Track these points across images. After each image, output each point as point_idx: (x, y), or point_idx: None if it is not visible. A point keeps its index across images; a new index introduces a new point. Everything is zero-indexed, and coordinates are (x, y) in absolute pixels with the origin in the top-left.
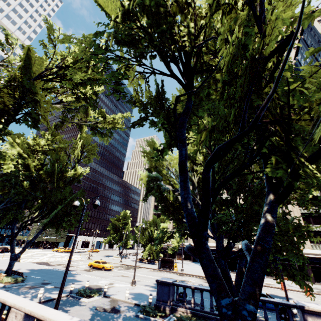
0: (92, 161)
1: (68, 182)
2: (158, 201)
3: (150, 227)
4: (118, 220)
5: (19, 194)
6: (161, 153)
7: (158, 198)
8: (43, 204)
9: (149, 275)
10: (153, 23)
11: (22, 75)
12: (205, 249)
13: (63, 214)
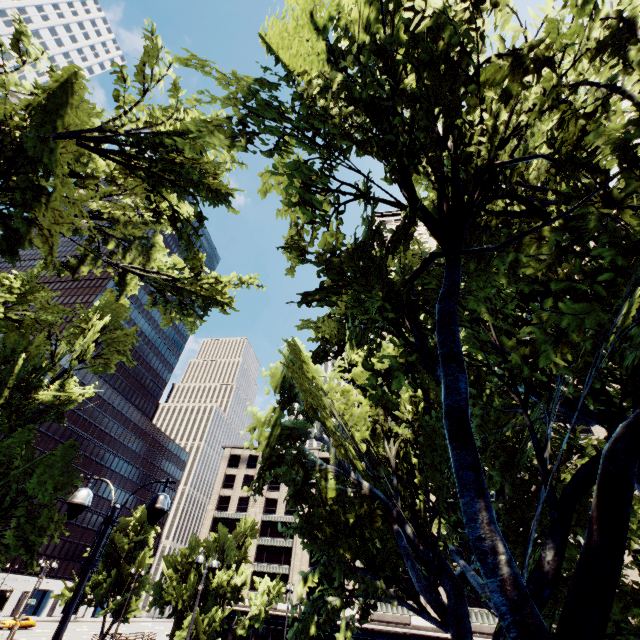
0: (112, 370)
1: (31, 415)
2: (294, 502)
3: (208, 558)
4: (121, 532)
5: None
6: (385, 378)
7: (293, 493)
8: None
9: None
10: (420, 95)
11: (25, 120)
12: None
13: None
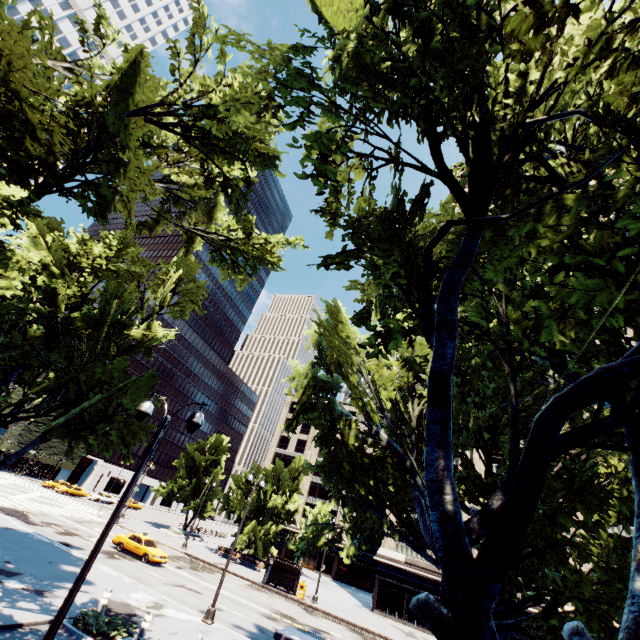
0: (187, 317)
1: (127, 348)
2: (320, 442)
3: (266, 483)
4: (200, 451)
5: (14, 350)
6: (384, 339)
7: (321, 435)
8: (60, 385)
9: (242, 597)
10: (444, 51)
11: (107, 101)
12: (490, 634)
13: (96, 417)
